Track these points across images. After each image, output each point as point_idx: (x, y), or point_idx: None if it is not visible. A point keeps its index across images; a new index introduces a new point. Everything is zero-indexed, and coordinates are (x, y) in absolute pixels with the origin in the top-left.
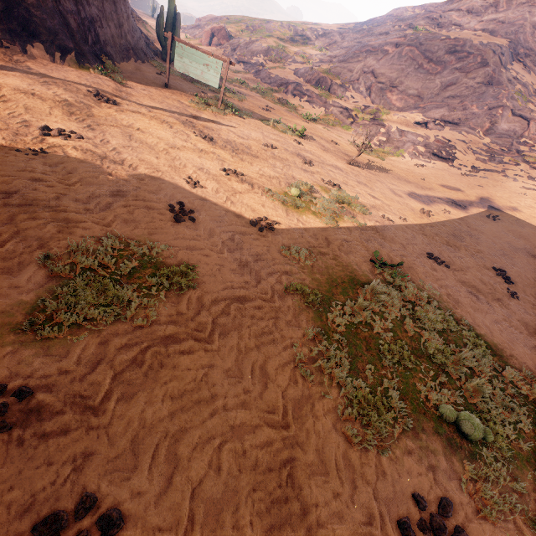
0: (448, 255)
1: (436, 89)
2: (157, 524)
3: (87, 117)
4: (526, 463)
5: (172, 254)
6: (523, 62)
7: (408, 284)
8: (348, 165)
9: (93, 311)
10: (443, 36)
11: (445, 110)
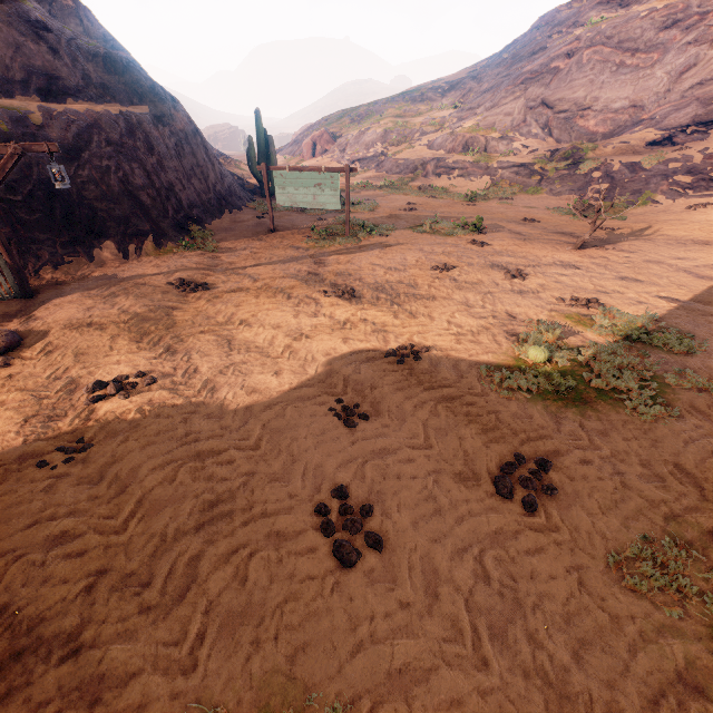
0: None
1: (662, 84)
2: None
3: (165, 331)
4: None
5: None
6: None
7: None
8: (579, 251)
9: None
10: (643, 12)
11: (696, 106)
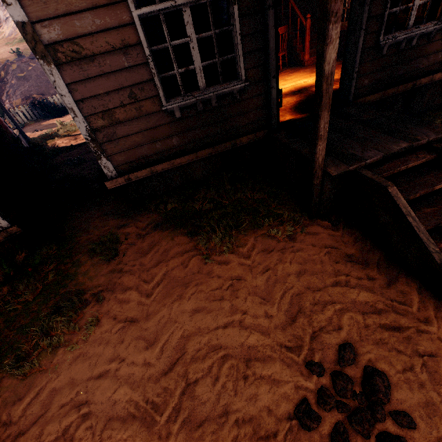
0: None
1: None
2: None
3: None
4: None
5: None
6: None
7: None
8: None
9: None
10: None
11: None
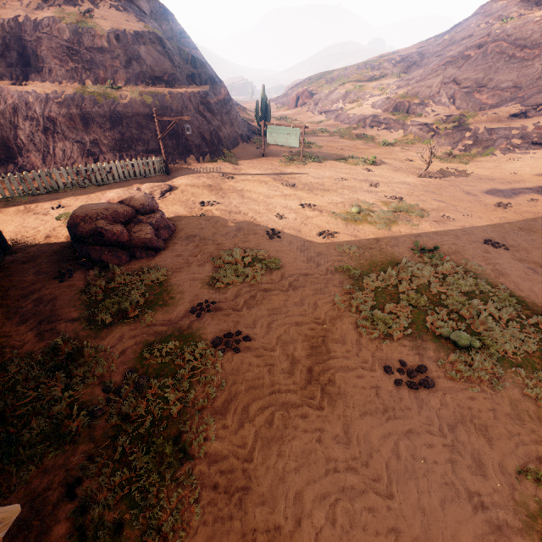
0: (514, 239)
1: (537, 73)
2: (263, 342)
3: (220, 191)
4: (515, 367)
5: (268, 255)
6: None
7: (444, 262)
8: (419, 178)
9: (234, 278)
10: (537, 18)
11: None
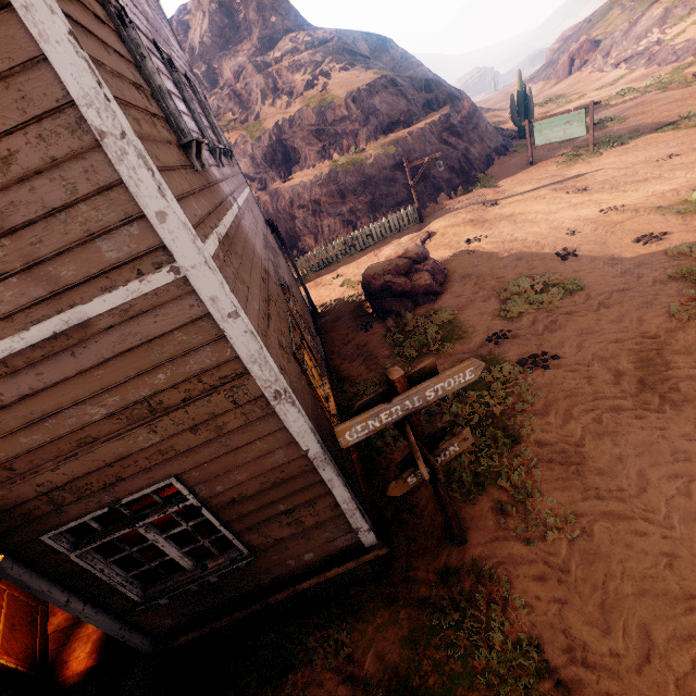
0: None
1: None
2: (575, 359)
3: (484, 224)
4: None
5: (563, 278)
6: None
7: None
8: None
9: (526, 306)
10: None
11: None
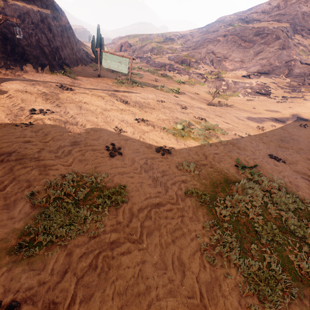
0: (282, 154)
1: (251, 56)
2: None
3: (56, 100)
4: None
5: (110, 179)
6: (301, 34)
7: (263, 178)
8: (207, 105)
9: (61, 230)
10: (250, 27)
11: (259, 66)
